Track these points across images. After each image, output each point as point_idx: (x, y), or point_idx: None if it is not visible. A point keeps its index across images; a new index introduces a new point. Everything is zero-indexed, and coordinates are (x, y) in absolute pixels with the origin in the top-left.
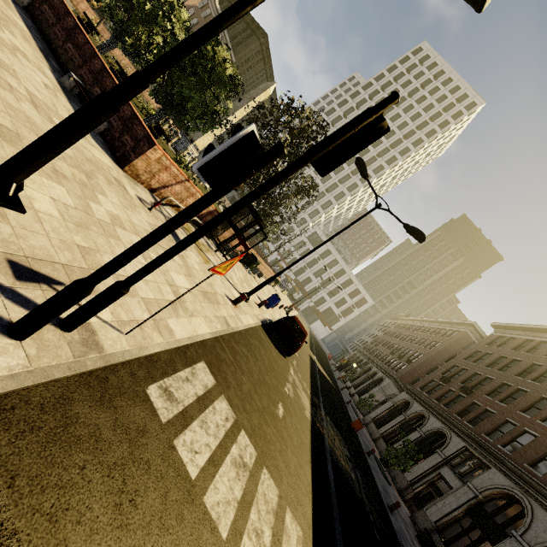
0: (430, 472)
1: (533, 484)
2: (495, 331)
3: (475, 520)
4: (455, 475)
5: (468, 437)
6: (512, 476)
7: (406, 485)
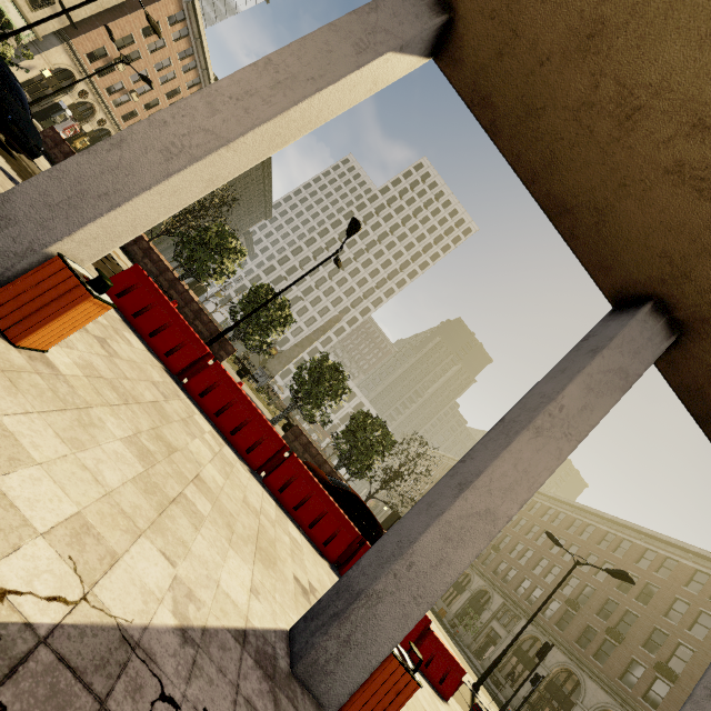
0: (485, 626)
1: (545, 628)
2: None
3: (519, 657)
4: (501, 627)
5: (505, 594)
6: (534, 623)
7: (471, 641)
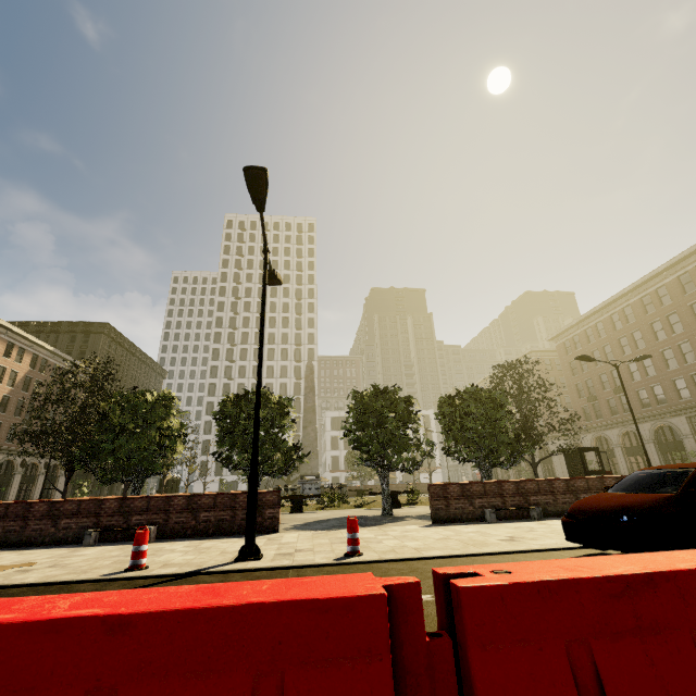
0: None
1: None
2: (554, 342)
3: None
4: None
5: (678, 411)
6: None
7: None
